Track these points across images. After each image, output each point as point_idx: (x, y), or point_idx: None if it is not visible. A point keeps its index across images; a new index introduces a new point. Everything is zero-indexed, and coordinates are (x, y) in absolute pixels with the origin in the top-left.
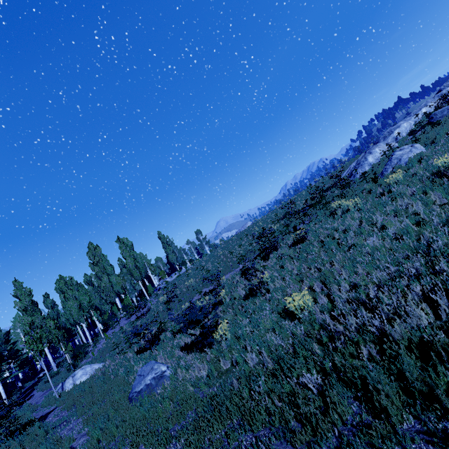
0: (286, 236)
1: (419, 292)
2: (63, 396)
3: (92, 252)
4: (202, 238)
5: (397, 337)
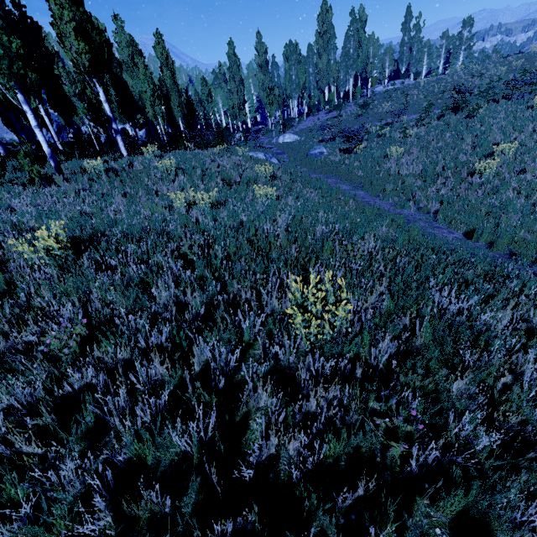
0: (484, 103)
1: (421, 167)
2: (278, 143)
3: (323, 17)
4: (467, 36)
5: (390, 172)
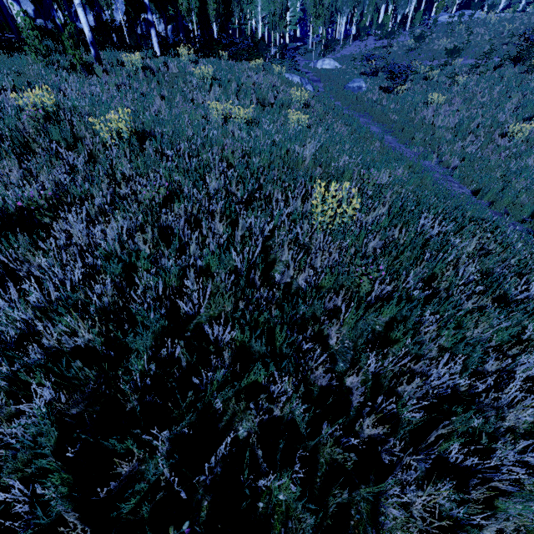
0: None
1: (457, 120)
2: (315, 69)
3: None
4: None
5: (424, 121)
